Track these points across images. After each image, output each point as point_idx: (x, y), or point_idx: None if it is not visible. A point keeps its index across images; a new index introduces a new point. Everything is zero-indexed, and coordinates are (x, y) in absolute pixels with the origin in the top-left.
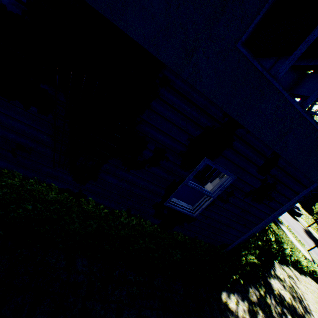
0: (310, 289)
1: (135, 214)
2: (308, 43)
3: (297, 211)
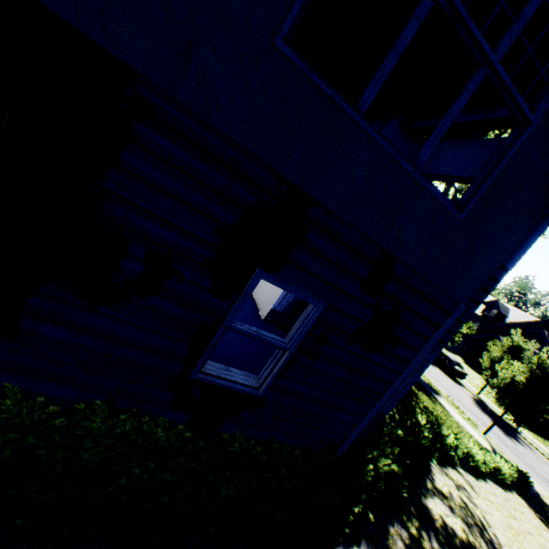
0: (495, 503)
1: (128, 409)
2: (400, 50)
3: (459, 370)
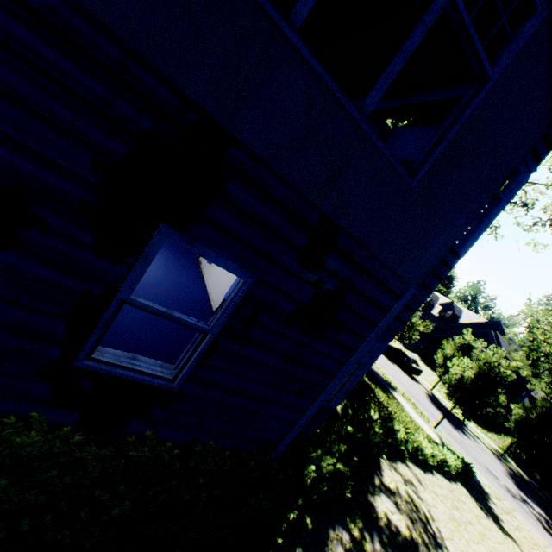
0: (440, 495)
1: None
2: None
3: (415, 367)
